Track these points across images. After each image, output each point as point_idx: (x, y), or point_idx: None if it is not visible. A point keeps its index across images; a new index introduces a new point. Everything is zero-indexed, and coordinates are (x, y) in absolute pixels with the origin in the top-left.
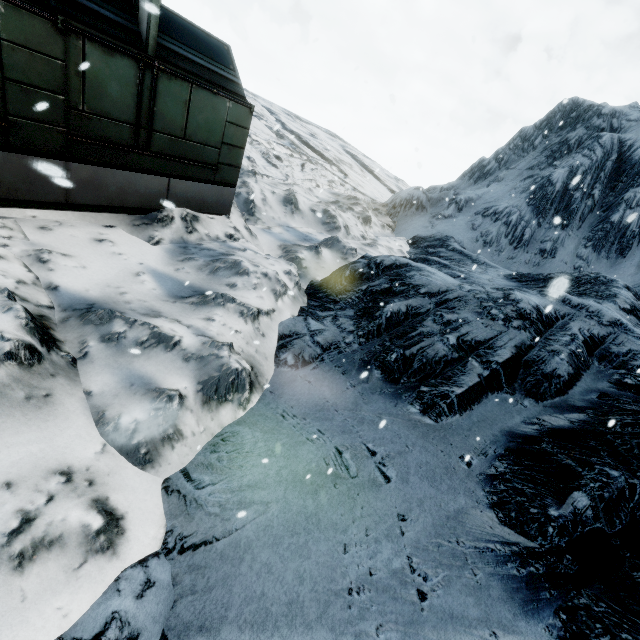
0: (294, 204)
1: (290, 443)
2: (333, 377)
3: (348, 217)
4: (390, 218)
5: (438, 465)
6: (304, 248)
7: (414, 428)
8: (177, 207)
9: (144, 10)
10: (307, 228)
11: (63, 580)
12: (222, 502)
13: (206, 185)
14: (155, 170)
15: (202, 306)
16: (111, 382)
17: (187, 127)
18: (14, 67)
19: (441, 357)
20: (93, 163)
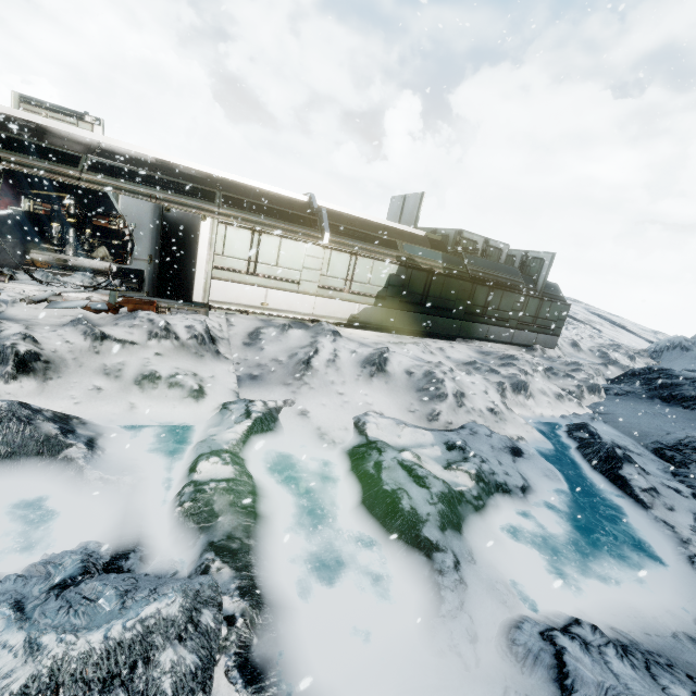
0: (578, 346)
1: (623, 407)
2: (634, 399)
3: (616, 354)
4: (652, 359)
5: (691, 418)
6: (597, 364)
7: (679, 411)
8: (537, 345)
9: (540, 284)
10: (589, 359)
11: (576, 407)
12: (606, 410)
13: (548, 336)
14: (534, 331)
15: (572, 372)
16: (559, 383)
17: (547, 315)
18: (514, 307)
19: (693, 395)
20: (520, 330)
